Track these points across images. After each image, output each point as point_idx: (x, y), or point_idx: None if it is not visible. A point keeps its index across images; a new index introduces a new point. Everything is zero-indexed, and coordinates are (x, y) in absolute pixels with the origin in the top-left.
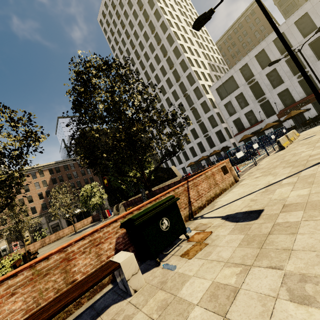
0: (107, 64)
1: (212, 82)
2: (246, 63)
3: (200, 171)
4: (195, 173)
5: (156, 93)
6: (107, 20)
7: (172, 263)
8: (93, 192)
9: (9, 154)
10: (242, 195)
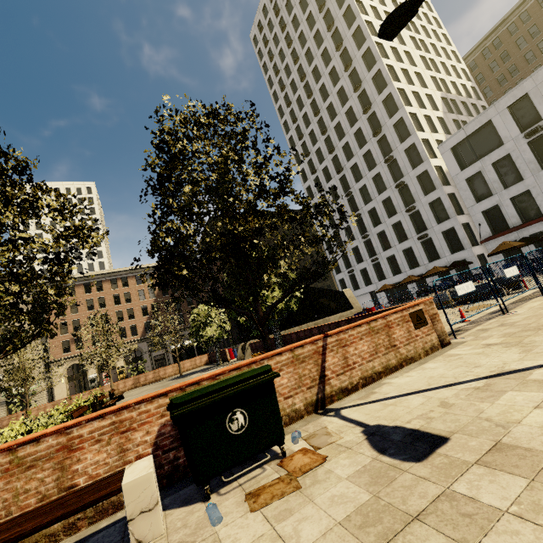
0: (217, 114)
1: (446, 135)
2: (526, 94)
3: (376, 312)
4: (365, 314)
5: (335, 156)
6: (264, 35)
7: (225, 506)
8: (211, 317)
9: (45, 260)
10: (433, 384)
